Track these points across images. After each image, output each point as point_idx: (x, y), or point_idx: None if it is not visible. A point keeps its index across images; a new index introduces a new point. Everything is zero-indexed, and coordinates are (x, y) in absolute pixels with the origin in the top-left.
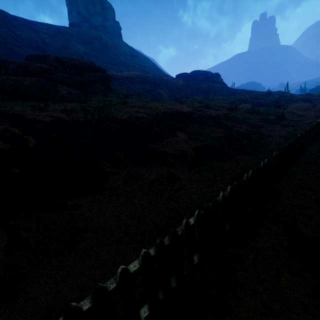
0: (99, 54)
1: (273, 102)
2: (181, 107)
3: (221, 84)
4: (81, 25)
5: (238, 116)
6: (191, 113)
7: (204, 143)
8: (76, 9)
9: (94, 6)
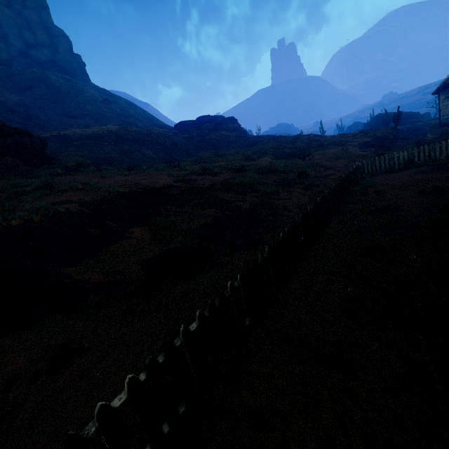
0: (47, 104)
1: (300, 151)
2: (156, 179)
3: (237, 131)
4: (14, 61)
5: (244, 182)
6: (169, 188)
7: (167, 248)
8: (2, 37)
9: (33, 33)
